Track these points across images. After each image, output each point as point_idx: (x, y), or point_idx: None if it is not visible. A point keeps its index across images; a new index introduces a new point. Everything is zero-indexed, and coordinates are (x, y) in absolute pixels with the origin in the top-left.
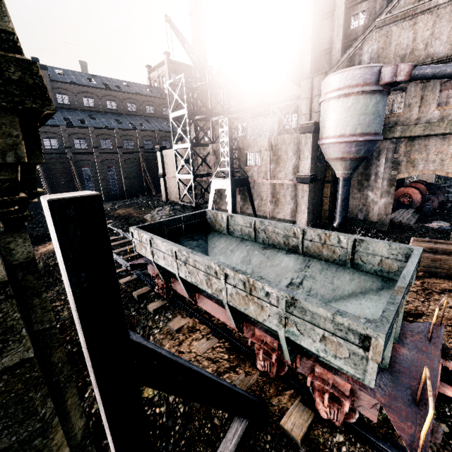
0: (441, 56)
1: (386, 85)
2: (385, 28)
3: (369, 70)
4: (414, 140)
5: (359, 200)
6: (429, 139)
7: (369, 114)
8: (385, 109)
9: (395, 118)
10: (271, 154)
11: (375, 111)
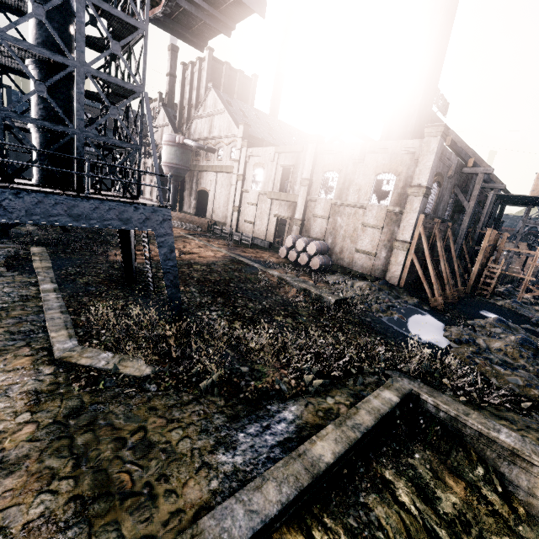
0: (204, 137)
1: (179, 144)
2: (196, 120)
3: (171, 136)
4: (202, 173)
5: (189, 202)
6: (204, 173)
7: (172, 155)
8: (183, 154)
9: (198, 161)
10: (153, 168)
11: (175, 154)
